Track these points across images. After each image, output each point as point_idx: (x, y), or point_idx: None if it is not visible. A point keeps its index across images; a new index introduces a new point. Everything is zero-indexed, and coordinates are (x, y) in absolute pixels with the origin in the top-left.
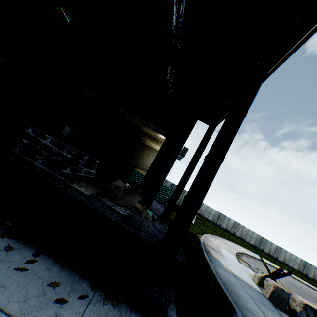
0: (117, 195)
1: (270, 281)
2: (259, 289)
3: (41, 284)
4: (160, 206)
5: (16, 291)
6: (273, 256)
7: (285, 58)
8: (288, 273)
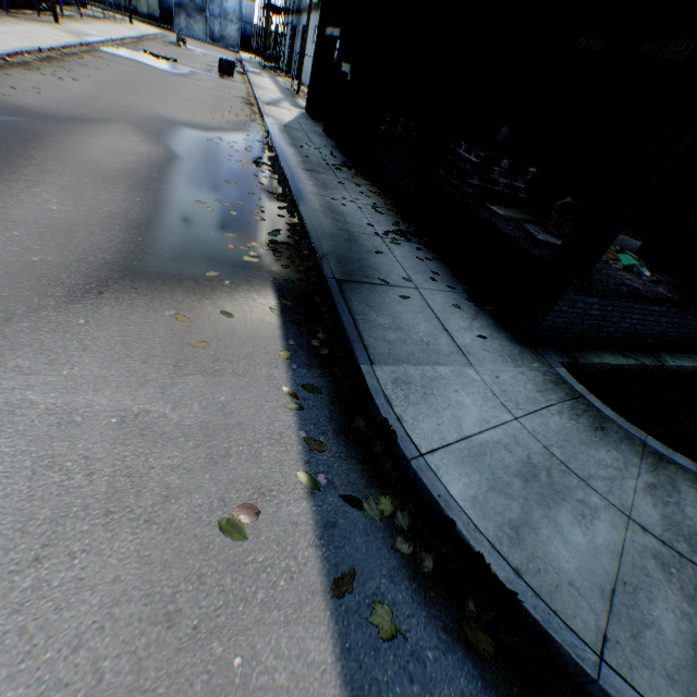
0: (550, 219)
1: None
2: None
3: (427, 269)
4: None
5: (410, 263)
6: None
7: None
8: None
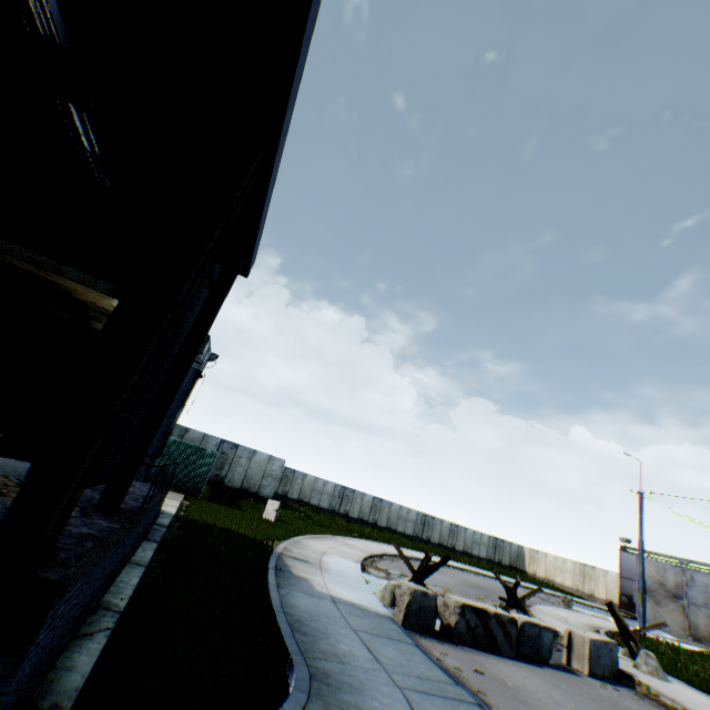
0: None
1: (404, 584)
2: (393, 611)
3: None
4: (141, 489)
5: None
6: (448, 546)
7: (285, 99)
8: (443, 561)
